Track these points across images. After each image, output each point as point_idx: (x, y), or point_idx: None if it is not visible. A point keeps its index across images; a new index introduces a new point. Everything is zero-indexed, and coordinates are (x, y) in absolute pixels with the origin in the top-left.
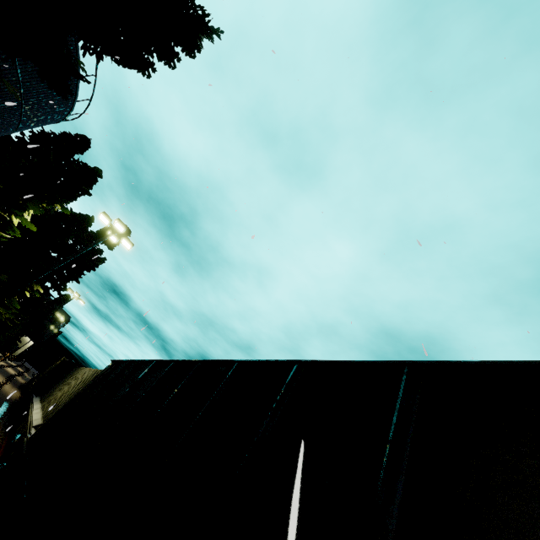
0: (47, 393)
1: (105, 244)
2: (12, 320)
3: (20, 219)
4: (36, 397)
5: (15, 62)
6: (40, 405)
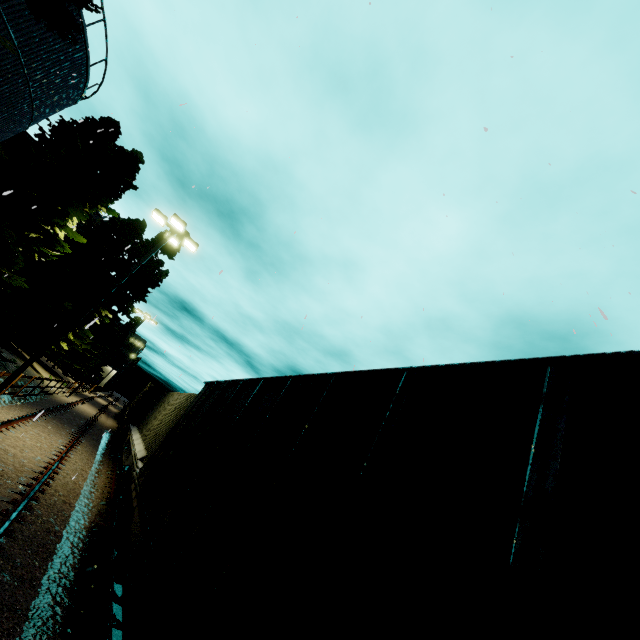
0: (143, 422)
1: (164, 253)
2: (89, 350)
3: (65, 231)
4: (133, 427)
5: (3, 19)
6: (139, 435)
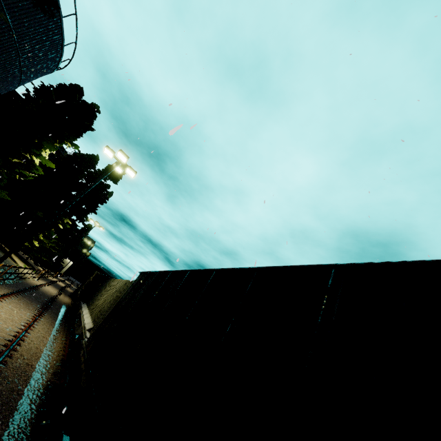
0: (91, 300)
1: (111, 179)
2: (54, 247)
3: (40, 159)
4: (83, 304)
5: (2, 7)
6: (87, 310)
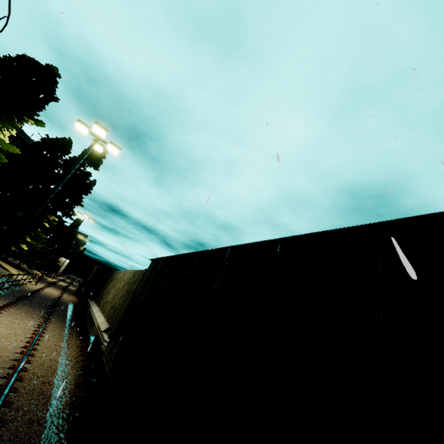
0: (98, 297)
1: (90, 166)
2: (45, 248)
3: None
4: (91, 301)
5: None
6: (97, 308)
